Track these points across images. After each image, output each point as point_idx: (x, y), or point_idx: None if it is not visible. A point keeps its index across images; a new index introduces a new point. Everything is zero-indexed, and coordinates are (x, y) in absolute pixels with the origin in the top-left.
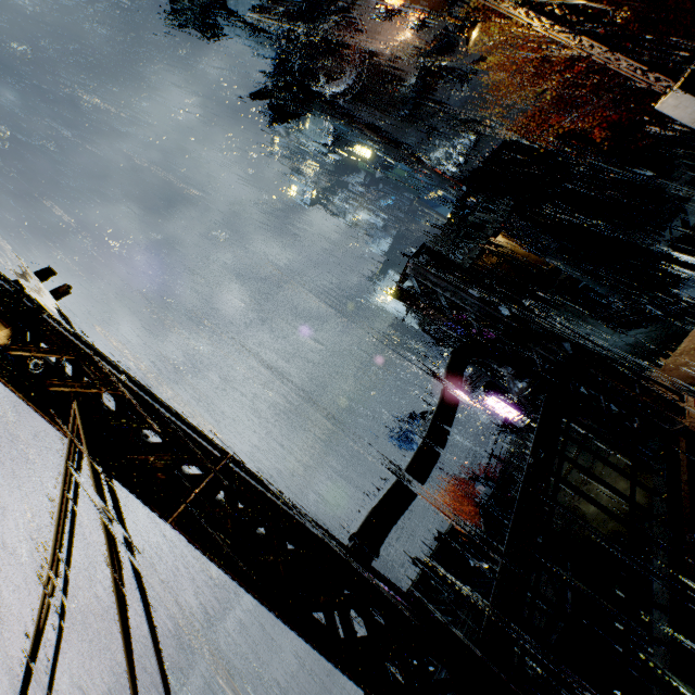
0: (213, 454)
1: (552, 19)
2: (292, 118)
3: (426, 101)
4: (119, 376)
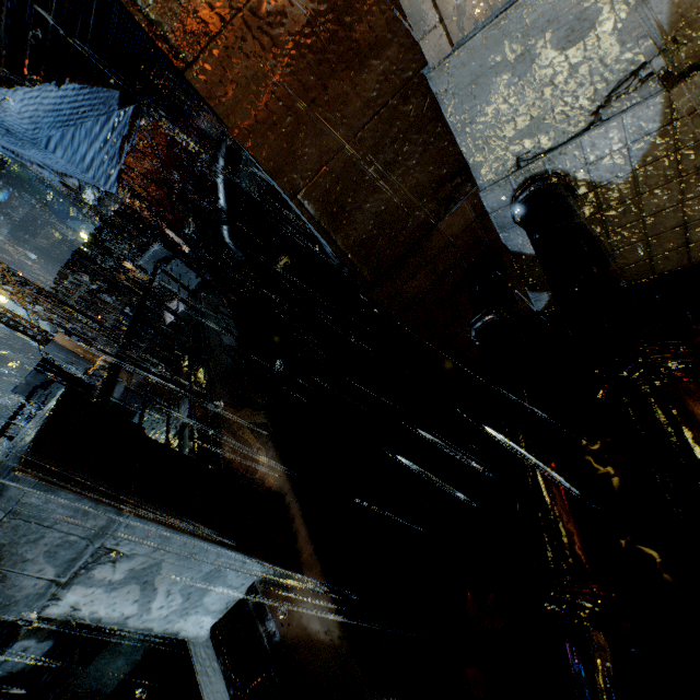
0: (33, 284)
1: (131, 193)
2: None
3: None
4: (2, 263)
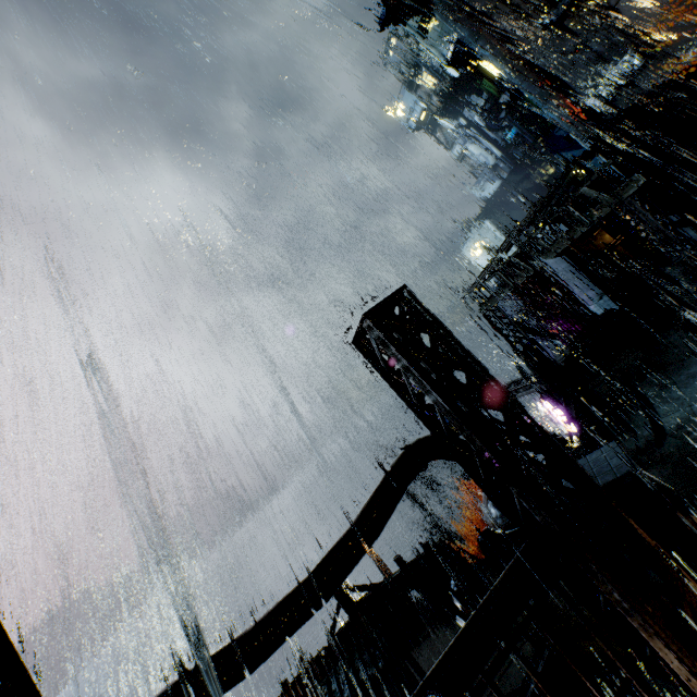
0: None
1: None
2: (408, 18)
3: (585, 2)
4: None
